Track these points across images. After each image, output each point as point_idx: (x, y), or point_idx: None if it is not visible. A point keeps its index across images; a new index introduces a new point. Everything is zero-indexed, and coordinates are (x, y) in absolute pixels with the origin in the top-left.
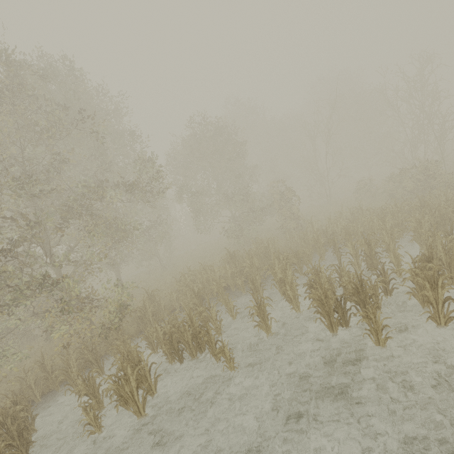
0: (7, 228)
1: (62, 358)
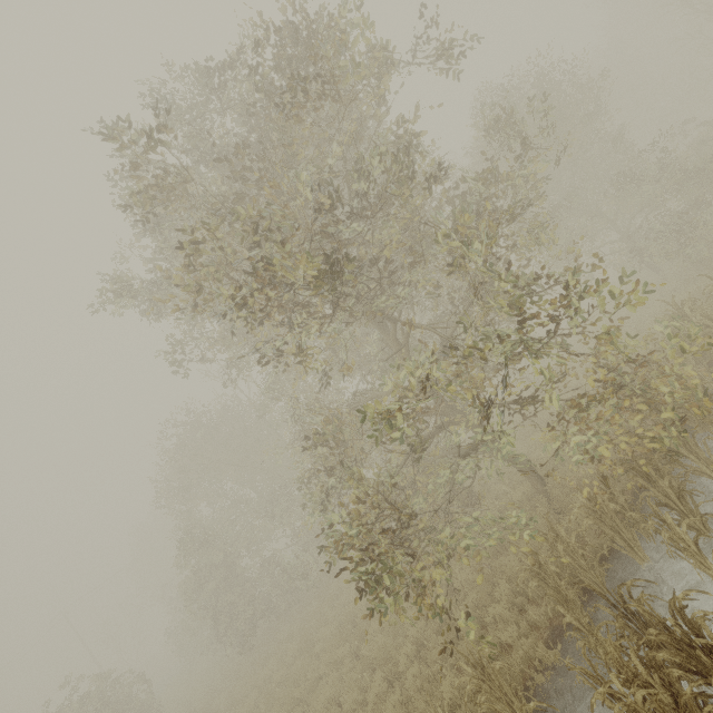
0: (381, 297)
1: (590, 514)
